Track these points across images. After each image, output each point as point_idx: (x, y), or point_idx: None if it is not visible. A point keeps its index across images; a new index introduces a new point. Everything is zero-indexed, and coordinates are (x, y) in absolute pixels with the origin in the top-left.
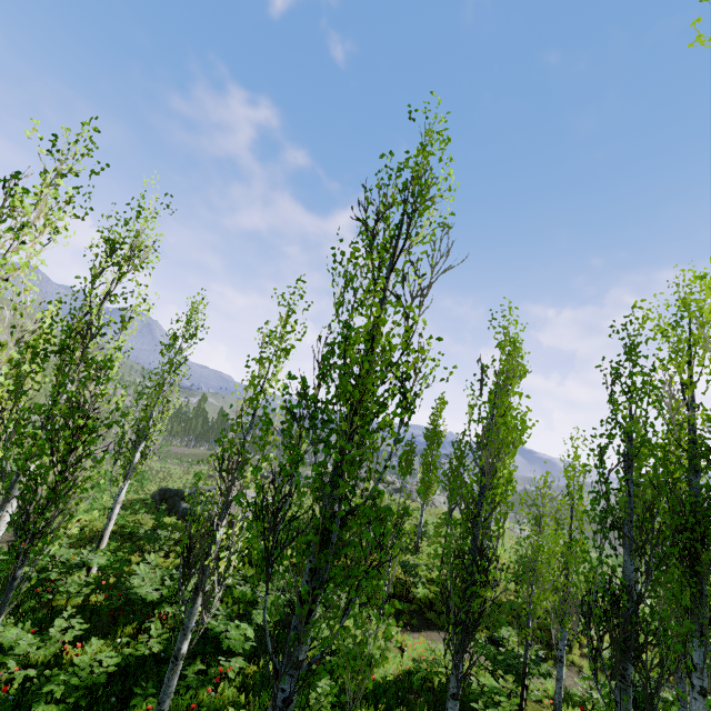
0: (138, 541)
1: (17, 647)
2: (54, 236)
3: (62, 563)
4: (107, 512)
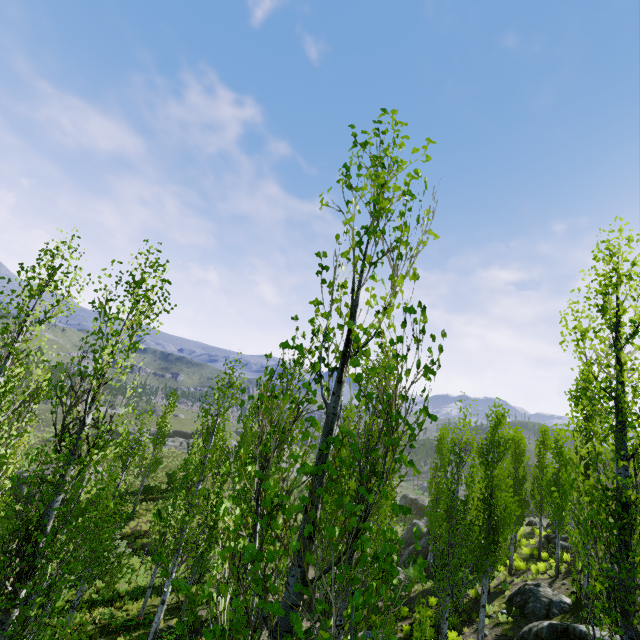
0: None
1: None
2: None
3: None
4: None
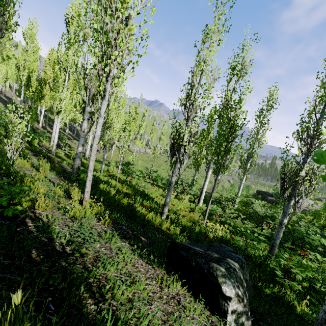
0: (250, 205)
1: (217, 211)
2: (219, 41)
3: (225, 197)
4: (236, 195)
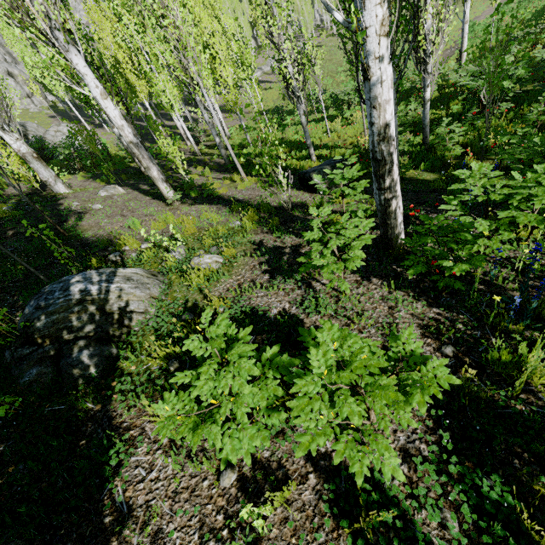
0: None
1: None
2: None
3: None
4: None
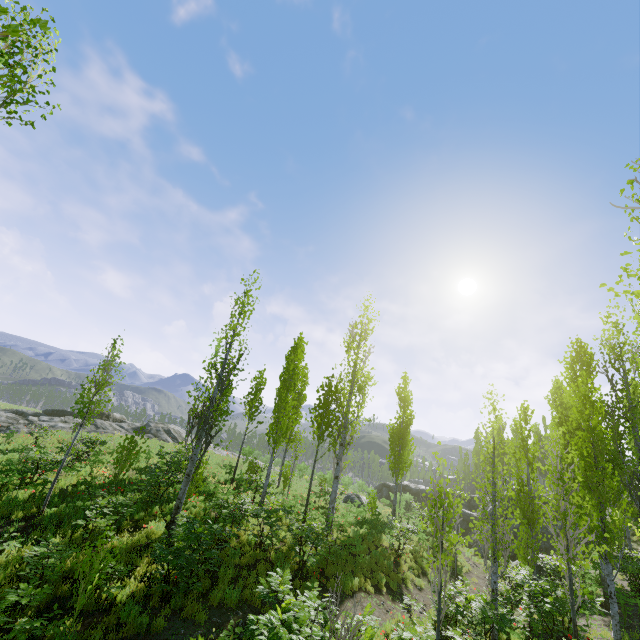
0: None
1: None
2: None
3: None
4: None
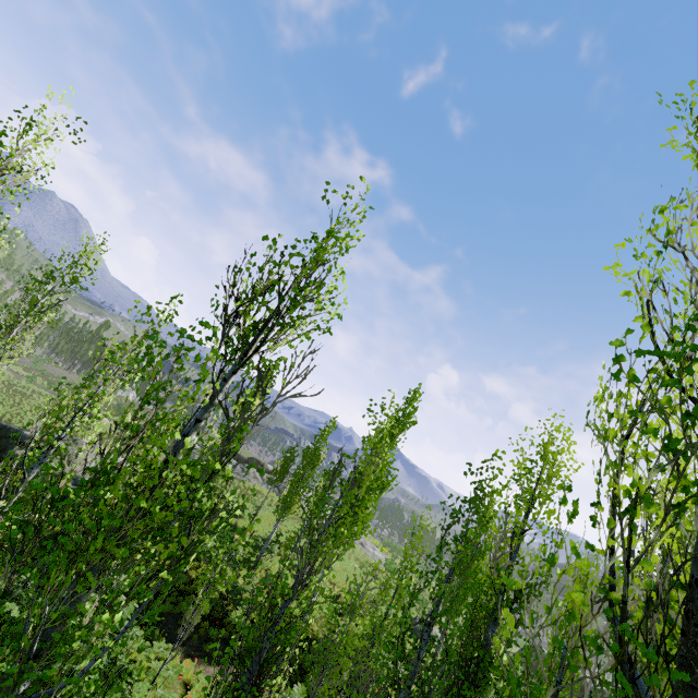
0: None
1: None
2: None
3: None
4: None
